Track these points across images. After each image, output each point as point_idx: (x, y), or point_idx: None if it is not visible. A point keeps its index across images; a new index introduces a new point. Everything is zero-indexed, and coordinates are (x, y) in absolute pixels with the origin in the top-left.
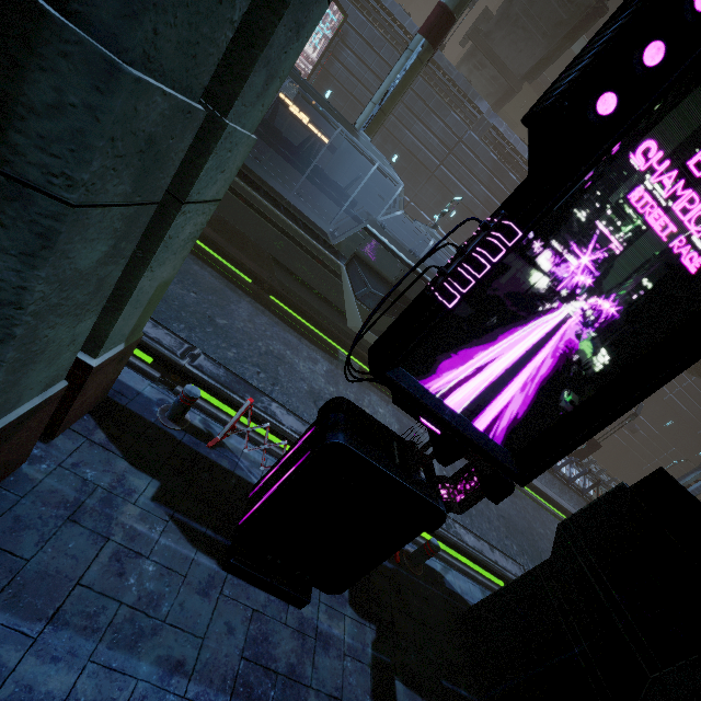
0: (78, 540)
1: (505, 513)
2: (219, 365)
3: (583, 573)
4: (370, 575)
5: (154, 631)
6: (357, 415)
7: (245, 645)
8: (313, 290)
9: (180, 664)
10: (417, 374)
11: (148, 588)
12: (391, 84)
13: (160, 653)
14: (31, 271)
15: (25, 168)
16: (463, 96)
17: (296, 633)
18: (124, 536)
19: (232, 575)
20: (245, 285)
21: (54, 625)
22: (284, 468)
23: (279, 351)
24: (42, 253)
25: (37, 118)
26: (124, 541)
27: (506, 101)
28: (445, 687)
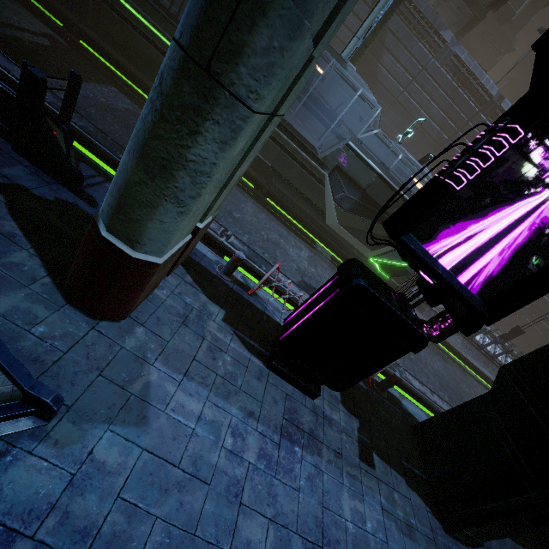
0: (189, 336)
1: (439, 373)
2: (243, 243)
3: (519, 399)
4: (353, 390)
5: (236, 393)
6: (367, 271)
7: (284, 412)
8: (301, 194)
9: (251, 413)
10: (422, 239)
11: (229, 369)
12: (375, 20)
13: (240, 405)
14: (221, 153)
15: (240, 88)
16: (430, 27)
17: (312, 412)
18: (211, 338)
19: (272, 372)
20: (249, 189)
21: (187, 378)
22: (312, 304)
23: (276, 239)
24: (230, 142)
25: (255, 57)
26: (212, 341)
27: (469, 30)
28: (404, 465)
